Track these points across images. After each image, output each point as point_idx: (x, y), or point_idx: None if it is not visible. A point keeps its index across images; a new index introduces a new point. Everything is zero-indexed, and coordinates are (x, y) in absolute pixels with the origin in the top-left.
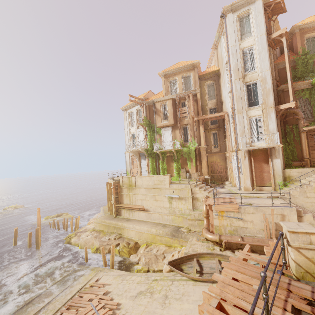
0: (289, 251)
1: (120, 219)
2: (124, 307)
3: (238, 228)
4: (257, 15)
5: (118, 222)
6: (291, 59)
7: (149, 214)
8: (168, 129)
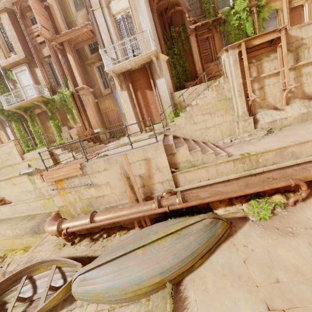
0: None
1: None
2: None
3: (92, 200)
4: None
5: None
6: None
7: (12, 207)
8: (21, 68)
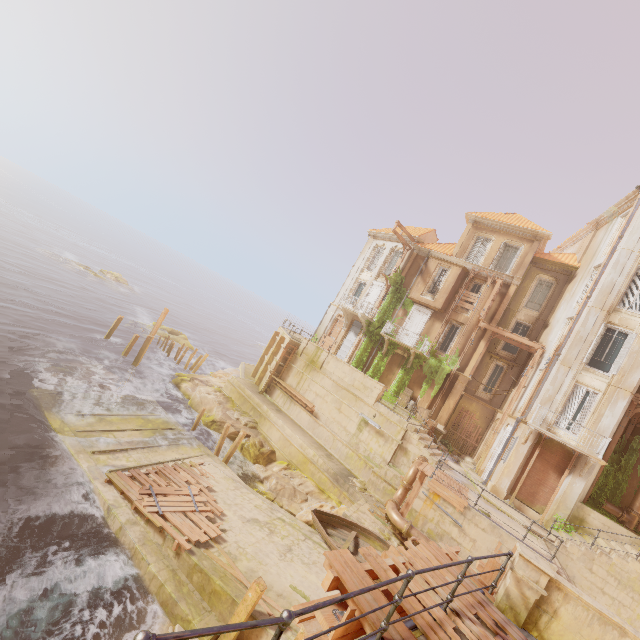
0: (507, 576)
1: (268, 402)
2: (229, 523)
3: (446, 535)
4: None
5: (263, 403)
6: None
7: (316, 423)
8: (425, 311)
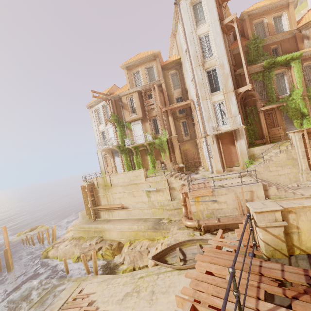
0: (257, 231)
1: (100, 222)
2: None
3: (214, 210)
4: (209, 1)
5: (97, 225)
6: (243, 45)
7: (129, 211)
8: (137, 122)
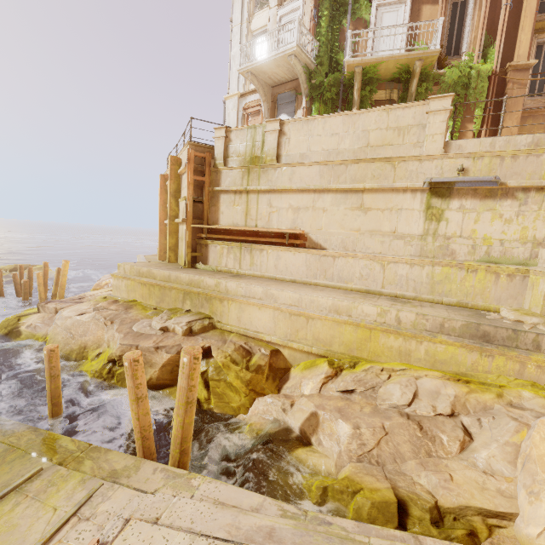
0: None
1: (208, 272)
2: None
3: None
4: None
5: (201, 276)
6: None
7: (324, 259)
8: None
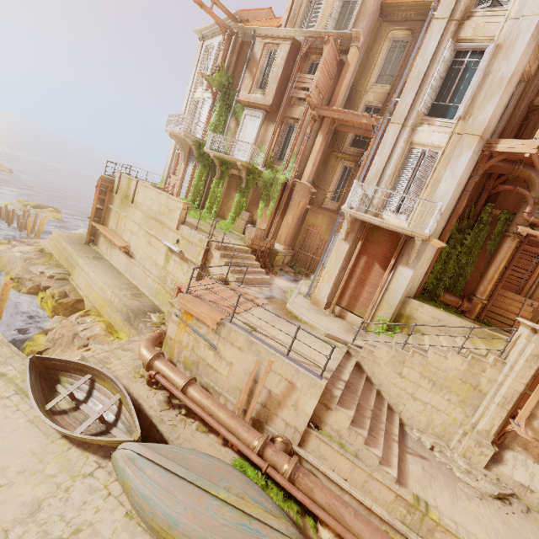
0: None
1: (87, 251)
2: None
3: (202, 362)
4: None
5: (75, 252)
6: None
7: (131, 263)
8: (256, 114)
